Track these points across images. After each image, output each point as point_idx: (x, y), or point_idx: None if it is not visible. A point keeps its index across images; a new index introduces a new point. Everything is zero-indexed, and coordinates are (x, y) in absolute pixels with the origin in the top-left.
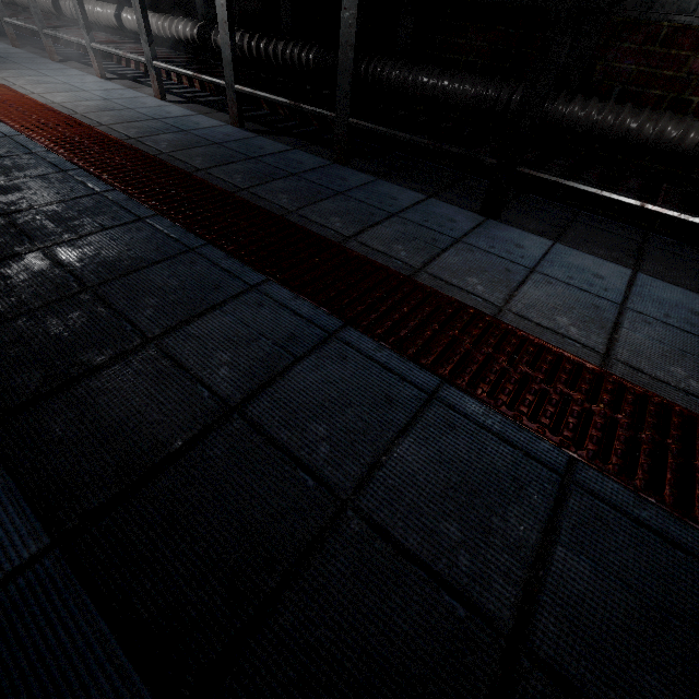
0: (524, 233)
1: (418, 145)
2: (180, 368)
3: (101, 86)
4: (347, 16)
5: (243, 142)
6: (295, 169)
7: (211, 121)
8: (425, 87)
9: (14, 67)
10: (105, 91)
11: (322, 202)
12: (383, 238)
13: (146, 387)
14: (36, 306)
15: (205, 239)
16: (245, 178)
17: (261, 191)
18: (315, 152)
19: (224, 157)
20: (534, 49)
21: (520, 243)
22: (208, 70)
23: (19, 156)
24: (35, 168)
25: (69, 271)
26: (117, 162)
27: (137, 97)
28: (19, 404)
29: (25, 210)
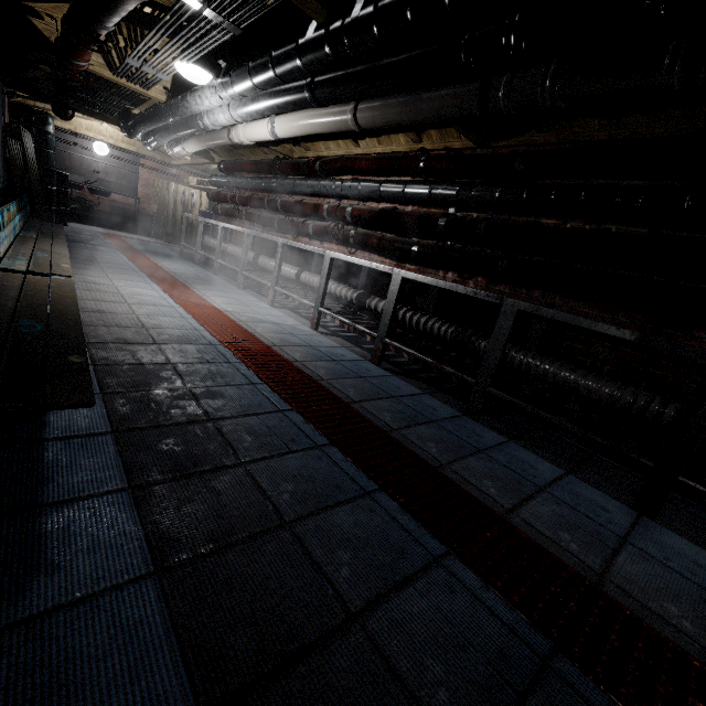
0: (693, 544)
1: (560, 426)
2: (394, 675)
3: (270, 312)
4: (502, 324)
5: (382, 379)
6: (432, 416)
7: (353, 355)
8: (556, 376)
9: (214, 288)
10: (274, 316)
11: (468, 459)
12: (544, 519)
13: (364, 699)
14: (244, 536)
15: (377, 483)
16: (393, 417)
17: (411, 435)
18: (443, 400)
19: (371, 392)
20: (662, 371)
21: (696, 559)
22: (359, 321)
23: (221, 364)
24: (233, 377)
25: (268, 496)
26: (291, 382)
27: (296, 325)
28: (238, 689)
29: (228, 418)
